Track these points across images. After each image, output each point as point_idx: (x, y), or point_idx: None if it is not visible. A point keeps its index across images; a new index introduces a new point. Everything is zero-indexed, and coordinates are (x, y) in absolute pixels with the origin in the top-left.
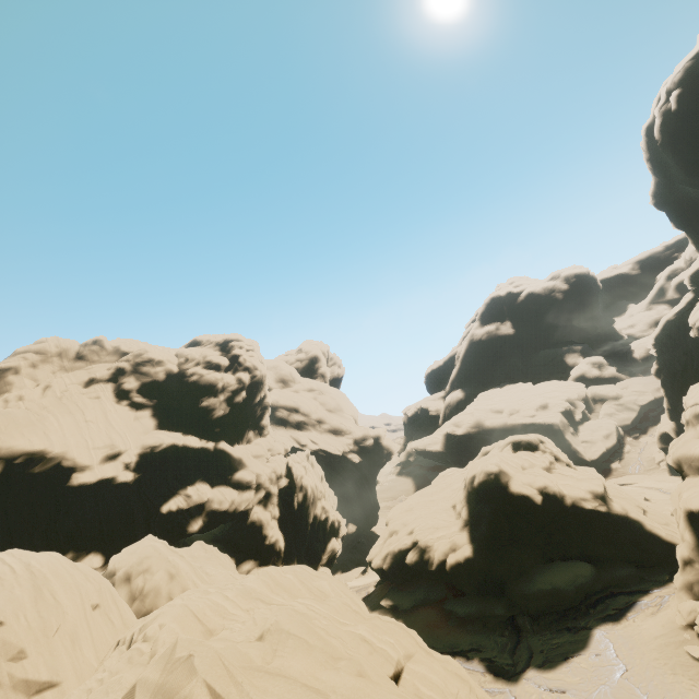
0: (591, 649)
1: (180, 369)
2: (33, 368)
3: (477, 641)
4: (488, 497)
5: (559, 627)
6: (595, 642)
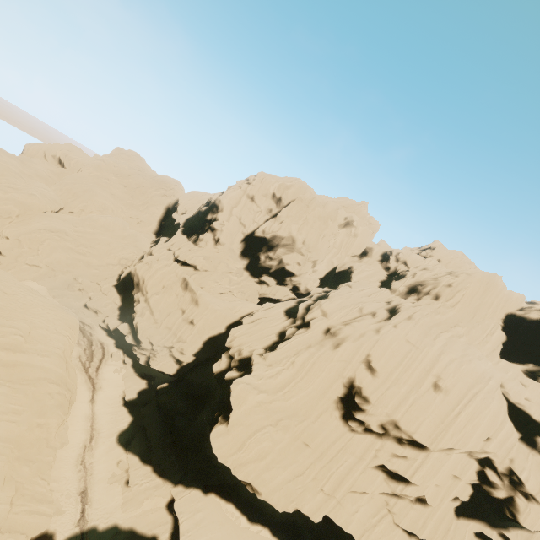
0: None
1: None
2: None
3: None
4: None
5: None
6: None
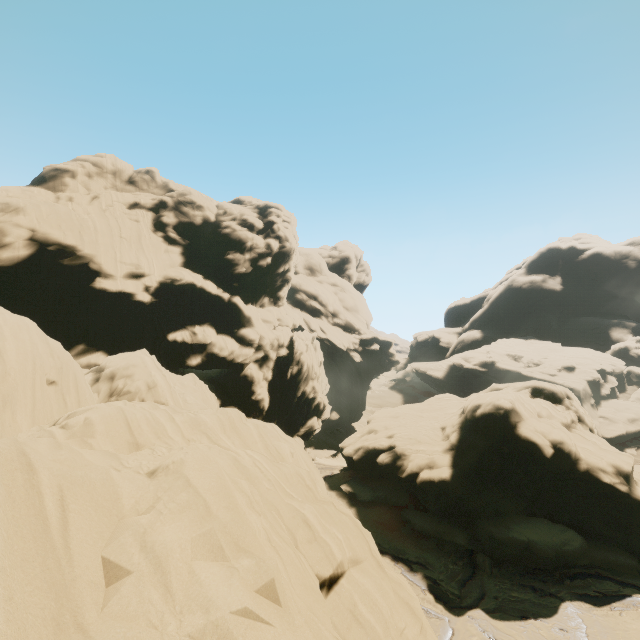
0: (557, 620)
1: (217, 220)
2: (88, 178)
3: (426, 558)
4: (488, 430)
5: (523, 582)
6: (564, 616)
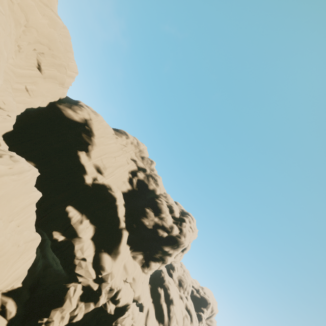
0: None
1: (159, 195)
2: (131, 143)
3: None
4: None
5: None
6: None
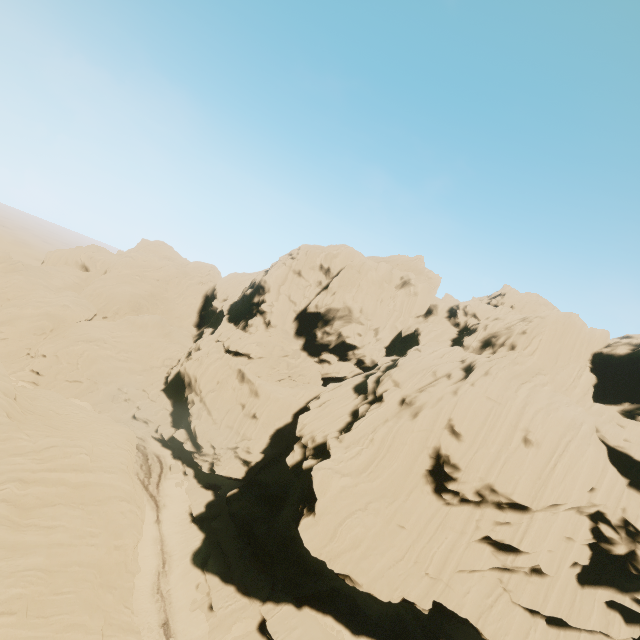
0: None
1: None
2: None
3: None
4: None
5: None
6: None
